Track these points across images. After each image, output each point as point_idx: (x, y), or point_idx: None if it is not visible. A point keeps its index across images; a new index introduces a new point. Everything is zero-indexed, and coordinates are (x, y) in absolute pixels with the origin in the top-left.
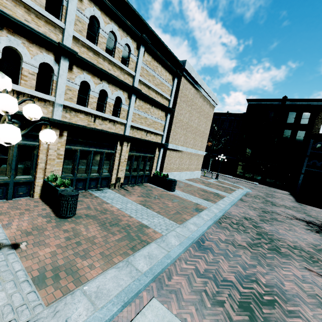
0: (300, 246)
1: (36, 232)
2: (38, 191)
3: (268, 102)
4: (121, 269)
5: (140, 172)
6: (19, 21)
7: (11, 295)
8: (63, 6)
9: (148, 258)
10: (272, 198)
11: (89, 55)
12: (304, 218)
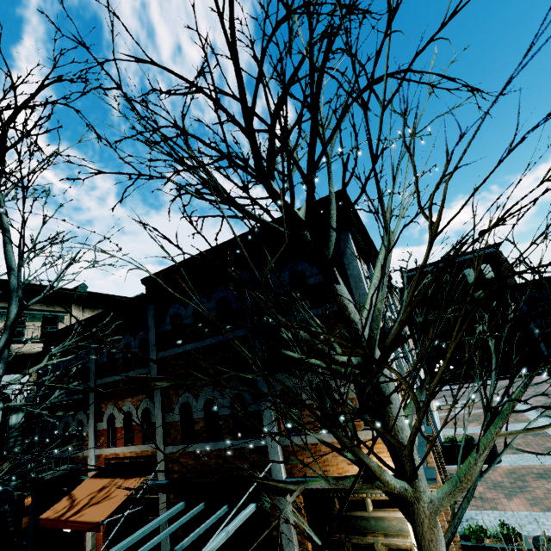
0: None
1: None
2: None
3: (430, 267)
4: None
5: None
6: None
7: None
8: None
9: None
10: None
11: None
12: None
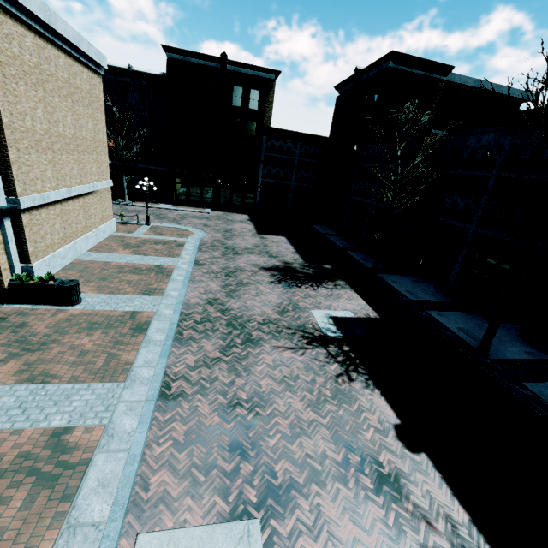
0: (268, 316)
1: None
2: None
3: (201, 60)
4: None
5: None
6: None
7: None
8: None
9: (103, 488)
10: (233, 239)
11: None
12: (267, 263)
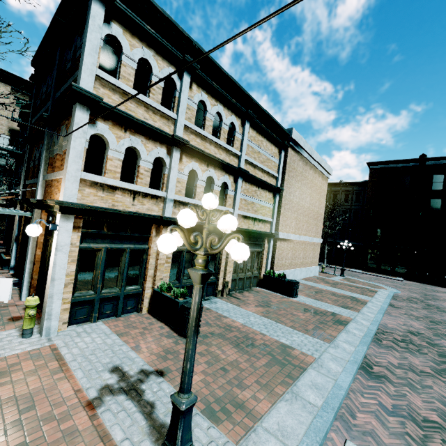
0: None
1: (171, 356)
2: (147, 305)
3: (399, 164)
4: (290, 402)
5: (248, 273)
6: (141, 121)
7: (192, 430)
8: (175, 98)
9: (315, 388)
10: (436, 301)
11: (197, 141)
12: None
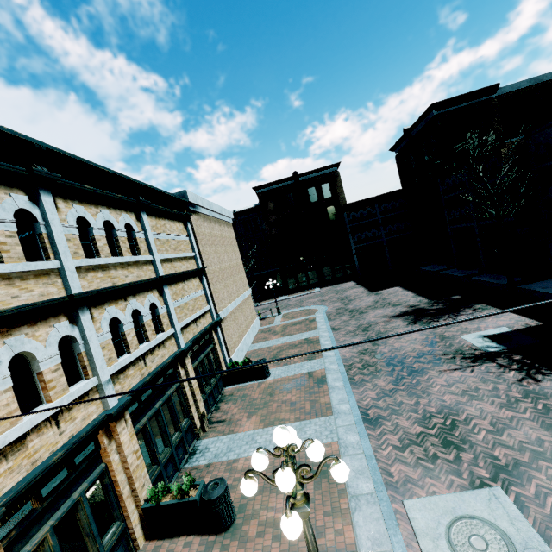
0: (420, 350)
1: None
2: (140, 533)
3: (280, 184)
4: (359, 508)
5: (212, 381)
6: (15, 308)
7: None
8: (42, 235)
9: (360, 475)
10: (351, 303)
11: (99, 277)
12: (394, 311)
